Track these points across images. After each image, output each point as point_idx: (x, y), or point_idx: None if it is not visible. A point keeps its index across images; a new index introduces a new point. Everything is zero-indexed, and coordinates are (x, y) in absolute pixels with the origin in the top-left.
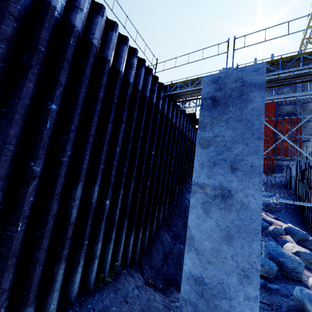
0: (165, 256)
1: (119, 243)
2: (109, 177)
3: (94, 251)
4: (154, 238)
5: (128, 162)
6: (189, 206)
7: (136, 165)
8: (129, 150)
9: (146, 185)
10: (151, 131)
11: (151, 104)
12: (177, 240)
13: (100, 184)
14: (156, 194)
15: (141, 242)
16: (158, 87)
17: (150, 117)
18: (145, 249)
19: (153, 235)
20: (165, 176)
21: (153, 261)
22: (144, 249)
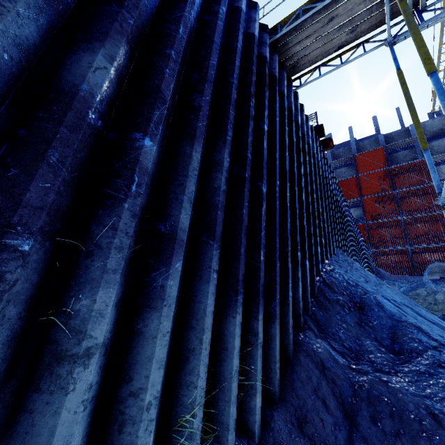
0: (347, 411)
1: (195, 328)
2: (156, 81)
3: (73, 320)
4: (296, 355)
5: (212, 105)
6: (356, 286)
7: (232, 119)
8: (213, 68)
9: (260, 192)
10: (256, 90)
11: (250, 36)
12: (361, 362)
13: (121, 76)
14: (281, 233)
15: (262, 358)
16: (259, 29)
17: (251, 54)
18: (277, 386)
19: (292, 346)
20: (295, 204)
21: (314, 428)
22: (273, 385)
